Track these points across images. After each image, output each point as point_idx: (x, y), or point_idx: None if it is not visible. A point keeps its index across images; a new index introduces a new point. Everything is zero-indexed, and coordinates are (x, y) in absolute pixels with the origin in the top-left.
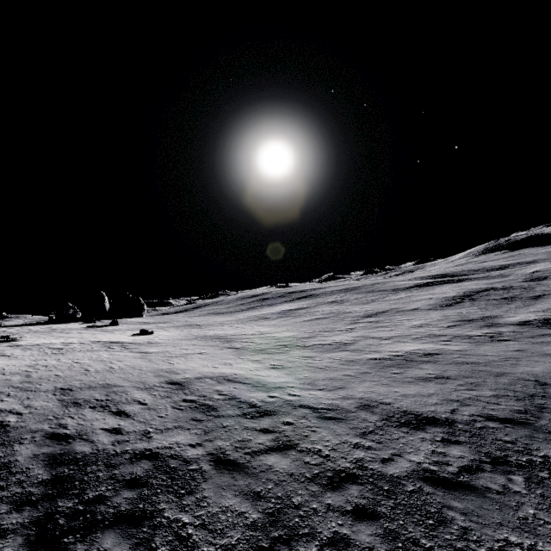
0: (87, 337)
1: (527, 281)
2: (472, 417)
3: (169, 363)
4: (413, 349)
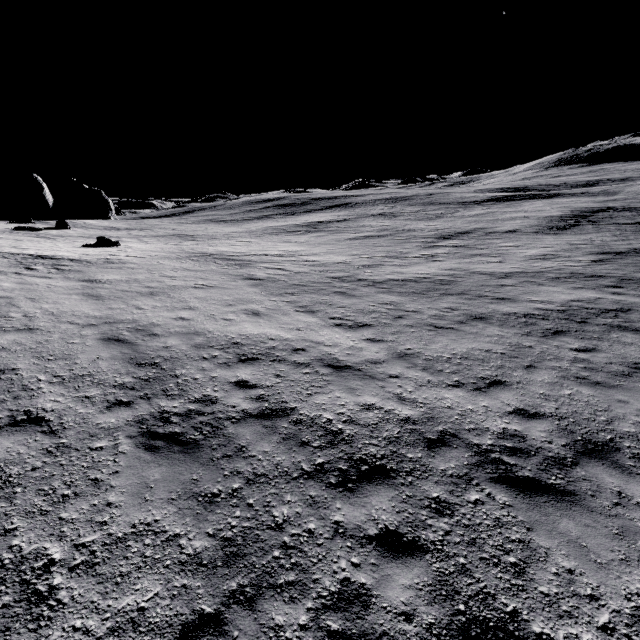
0: (1, 246)
1: None
2: None
3: (135, 308)
4: (571, 300)
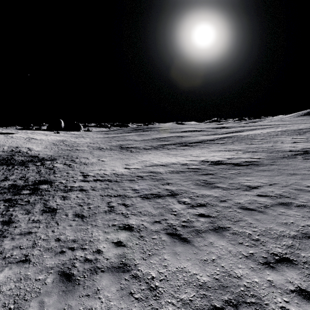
0: (32, 136)
1: (203, 135)
2: (42, 157)
3: (26, 144)
4: (80, 149)
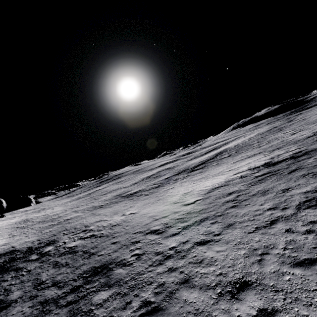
0: None
1: (187, 161)
2: (24, 248)
3: None
4: (70, 217)
